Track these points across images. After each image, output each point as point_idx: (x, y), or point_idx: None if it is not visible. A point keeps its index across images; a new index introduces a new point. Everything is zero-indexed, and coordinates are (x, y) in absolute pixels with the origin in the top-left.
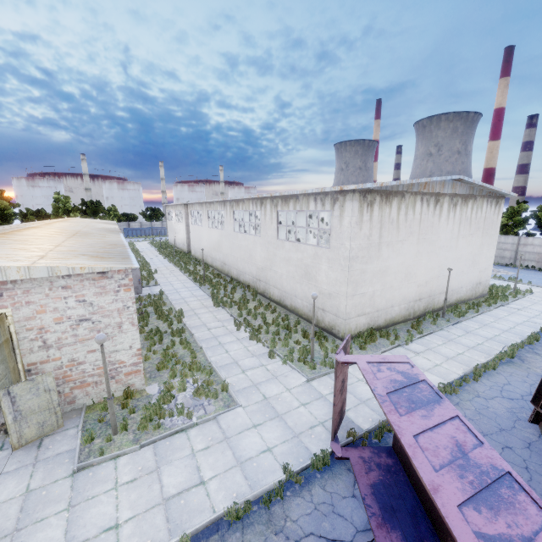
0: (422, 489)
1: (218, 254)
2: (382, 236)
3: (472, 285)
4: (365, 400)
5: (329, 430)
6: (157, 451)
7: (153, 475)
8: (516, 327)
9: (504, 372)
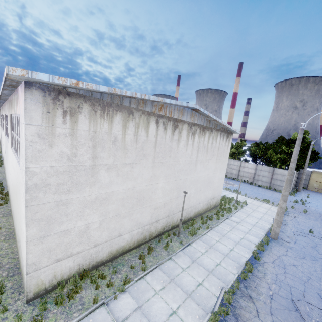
0: None
1: (4, 156)
2: (98, 157)
3: (207, 200)
4: None
5: None
6: None
7: None
8: (234, 248)
9: None
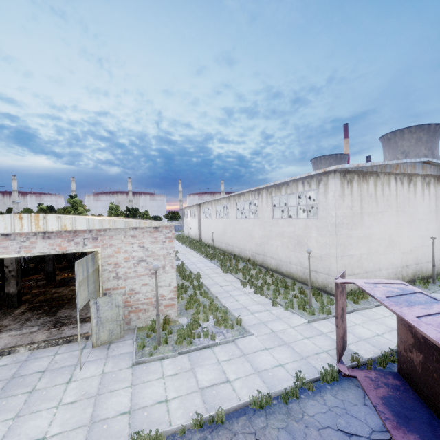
0: (435, 400)
1: (224, 238)
2: (363, 207)
3: None
4: (364, 338)
5: (333, 357)
6: (190, 358)
7: (190, 373)
8: None
9: None
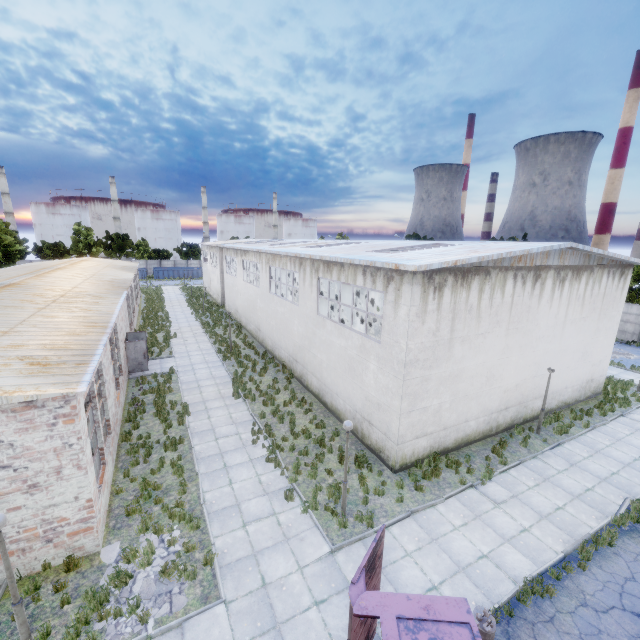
0: None
1: (253, 316)
2: (455, 330)
3: (580, 384)
4: None
5: None
6: None
7: None
8: None
9: (625, 551)
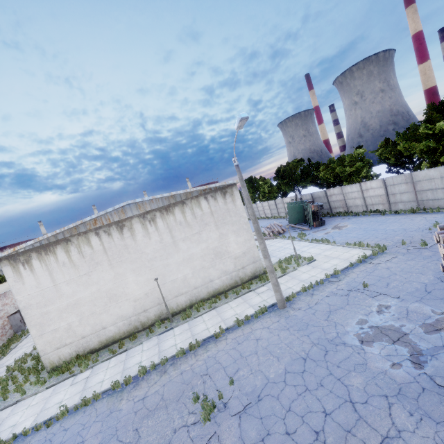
0: None
1: None
2: (56, 279)
3: (229, 274)
4: None
5: None
6: None
7: None
8: (212, 327)
9: (92, 408)
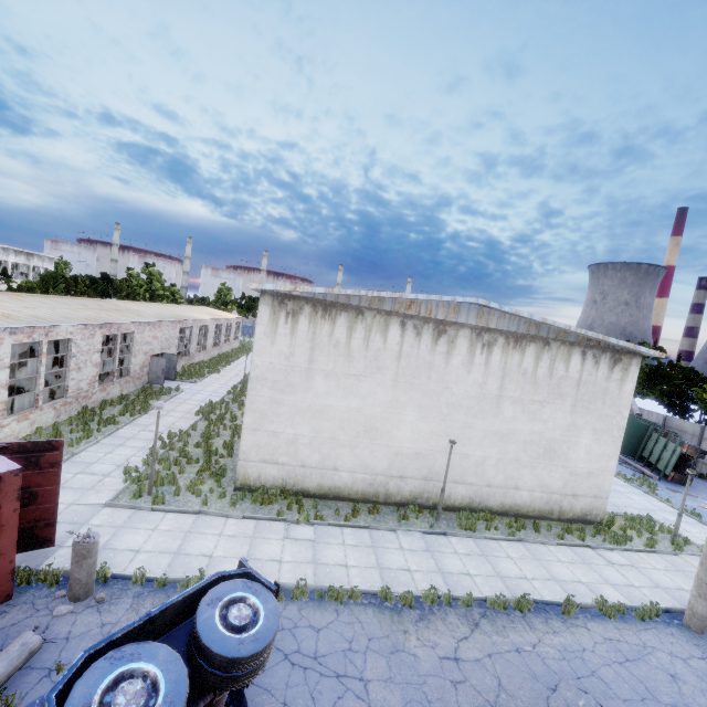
0: None
1: None
2: (315, 361)
3: (548, 493)
4: (109, 547)
5: None
6: None
7: None
8: (536, 580)
9: (350, 614)
